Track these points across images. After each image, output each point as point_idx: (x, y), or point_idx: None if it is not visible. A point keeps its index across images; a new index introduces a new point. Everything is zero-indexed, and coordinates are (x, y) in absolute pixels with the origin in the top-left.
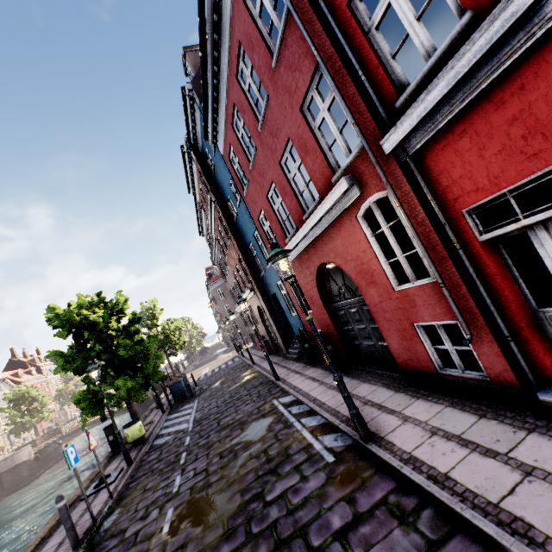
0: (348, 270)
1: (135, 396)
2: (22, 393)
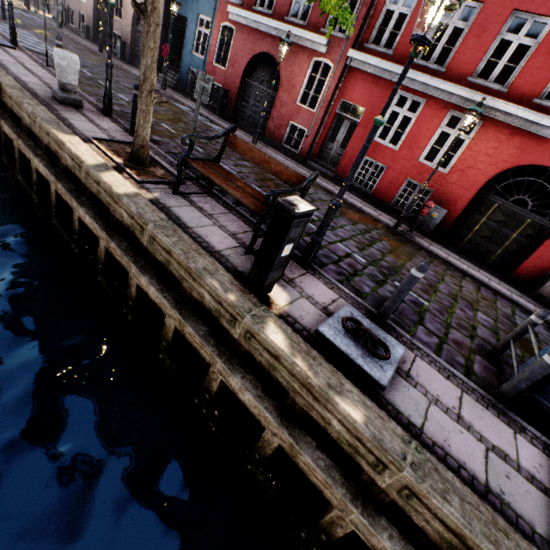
0: (283, 75)
1: None
2: None
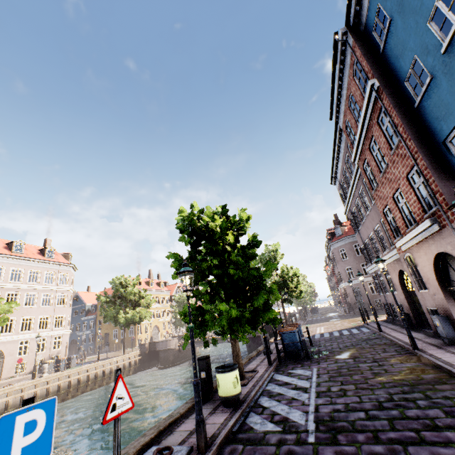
0: None
1: (238, 331)
2: (183, 299)
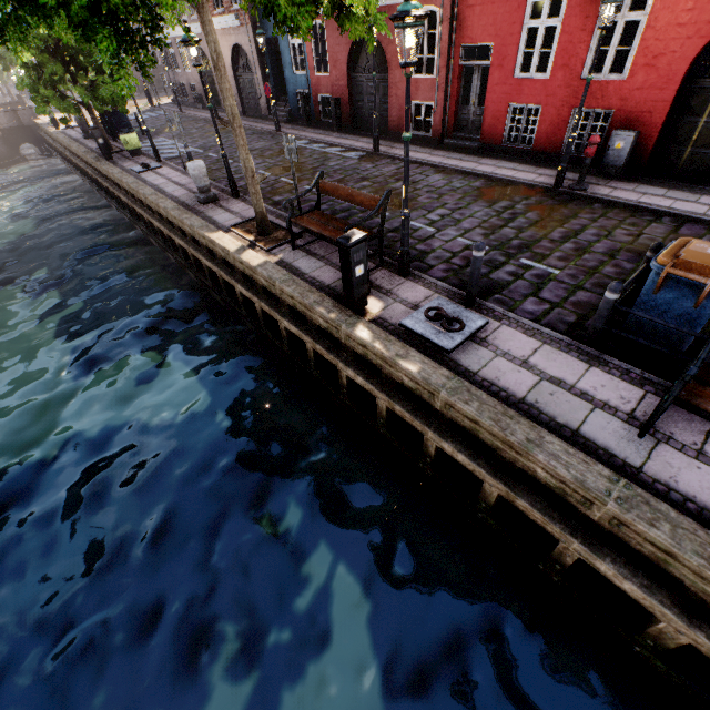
0: (388, 50)
1: (119, 104)
2: None
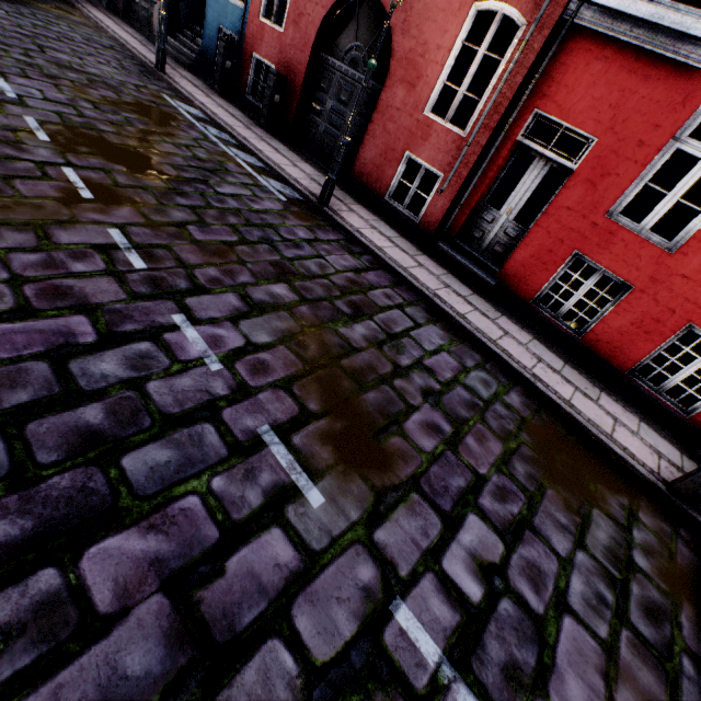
0: (399, 44)
1: None
2: None
